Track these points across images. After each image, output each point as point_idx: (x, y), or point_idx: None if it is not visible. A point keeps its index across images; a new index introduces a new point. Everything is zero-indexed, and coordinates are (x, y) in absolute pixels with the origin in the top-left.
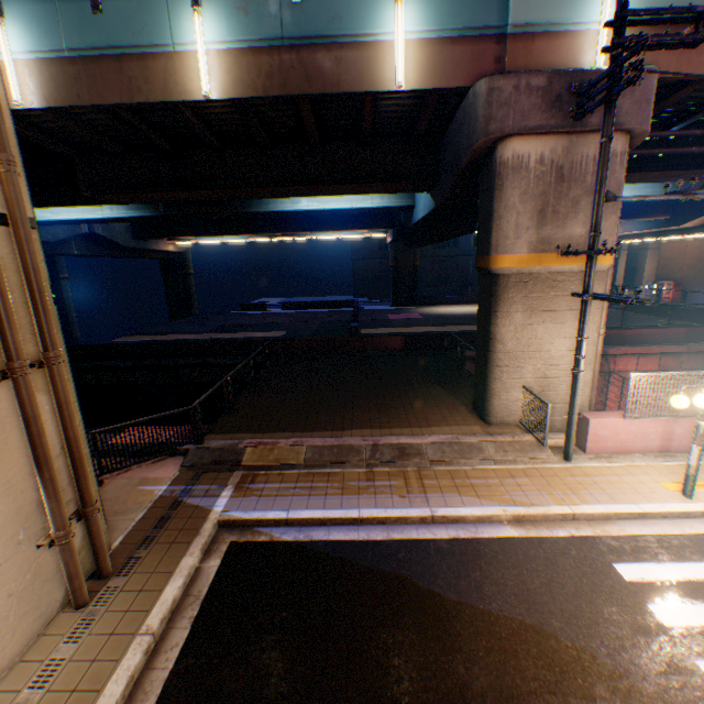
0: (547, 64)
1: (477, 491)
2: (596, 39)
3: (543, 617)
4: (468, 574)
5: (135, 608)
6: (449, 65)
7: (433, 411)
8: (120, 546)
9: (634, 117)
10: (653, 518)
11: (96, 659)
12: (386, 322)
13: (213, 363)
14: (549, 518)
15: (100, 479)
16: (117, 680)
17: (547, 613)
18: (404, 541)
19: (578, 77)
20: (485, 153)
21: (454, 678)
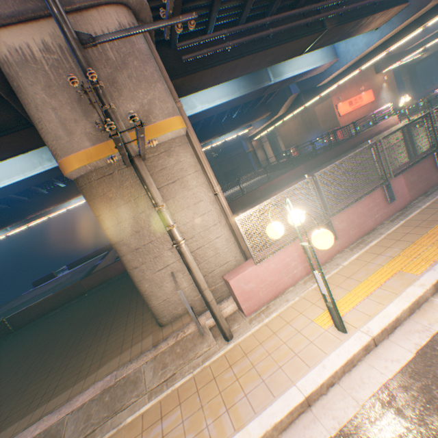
0: None
1: None
2: None
3: None
4: None
5: None
6: None
7: (118, 336)
8: None
9: None
10: (322, 395)
11: None
12: None
13: None
14: None
15: None
16: None
17: None
18: None
19: None
20: None
21: None
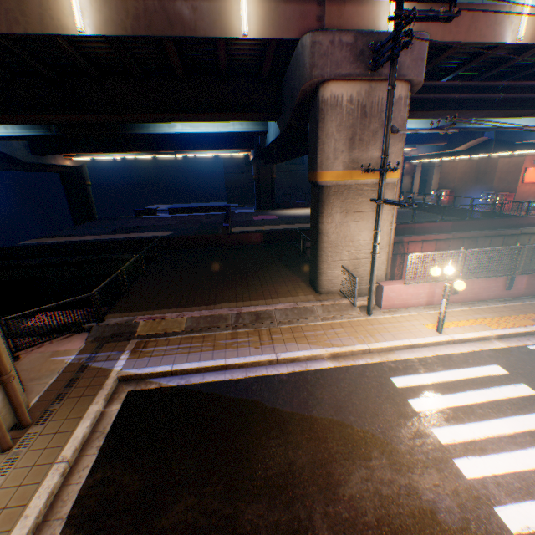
0: (355, 25)
1: (309, 339)
2: (389, 8)
3: (345, 415)
4: (299, 395)
5: (52, 446)
6: (283, 20)
7: (282, 287)
8: (37, 403)
9: (413, 70)
10: (418, 347)
11: (21, 484)
12: (251, 222)
13: (112, 258)
14: (354, 353)
15: (17, 355)
16: (39, 496)
17: (347, 412)
18: (257, 378)
19: (375, 37)
20: (312, 93)
21: (286, 459)
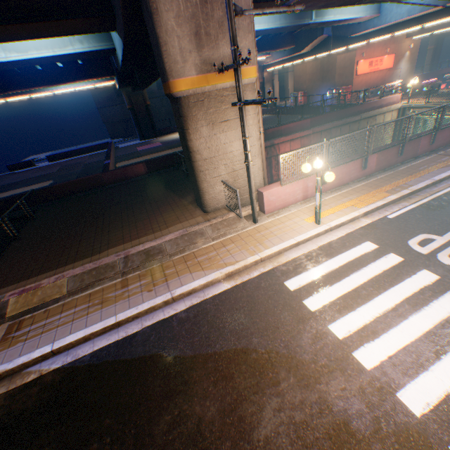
0: None
1: (203, 265)
2: None
3: (248, 340)
4: (200, 331)
5: None
6: None
7: (171, 215)
8: None
9: None
10: (303, 243)
11: None
12: (136, 154)
13: None
14: (248, 267)
15: None
16: None
17: (250, 335)
18: (154, 325)
19: None
20: None
21: (194, 419)
